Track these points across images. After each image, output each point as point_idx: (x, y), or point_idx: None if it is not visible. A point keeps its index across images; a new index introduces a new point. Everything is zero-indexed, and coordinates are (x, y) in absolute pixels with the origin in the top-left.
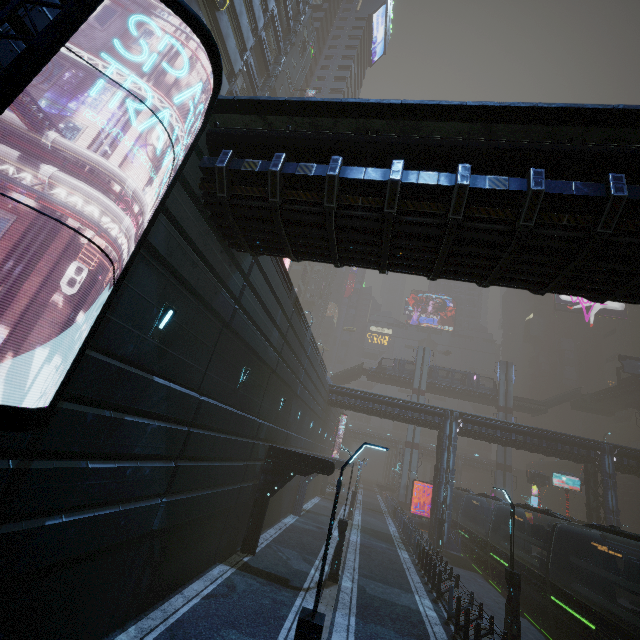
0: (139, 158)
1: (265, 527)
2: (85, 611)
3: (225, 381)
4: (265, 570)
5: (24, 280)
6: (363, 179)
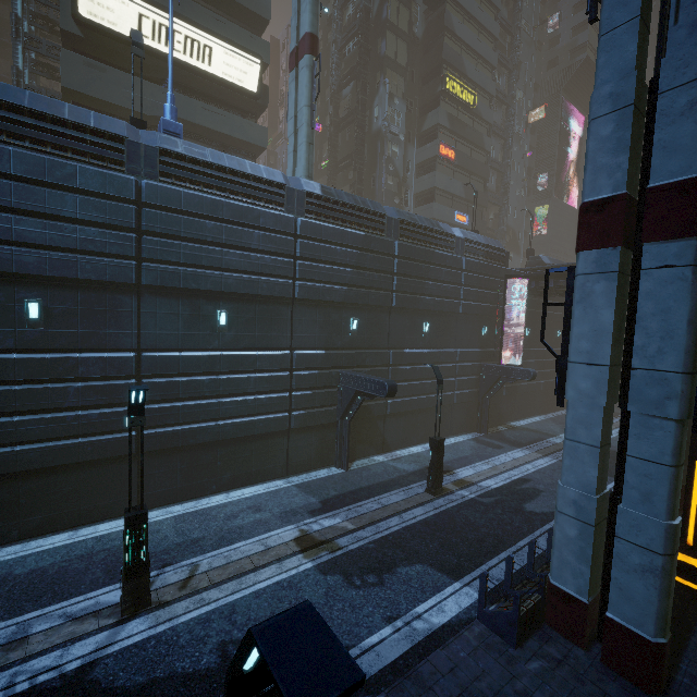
0: (514, 303)
1: None
2: (531, 406)
3: (551, 340)
4: None
5: (506, 341)
6: None
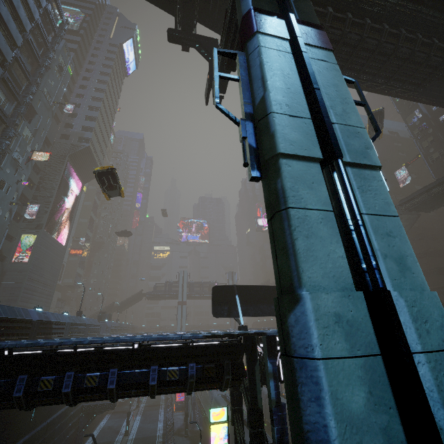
0: None
1: None
2: None
3: None
4: None
5: None
6: None
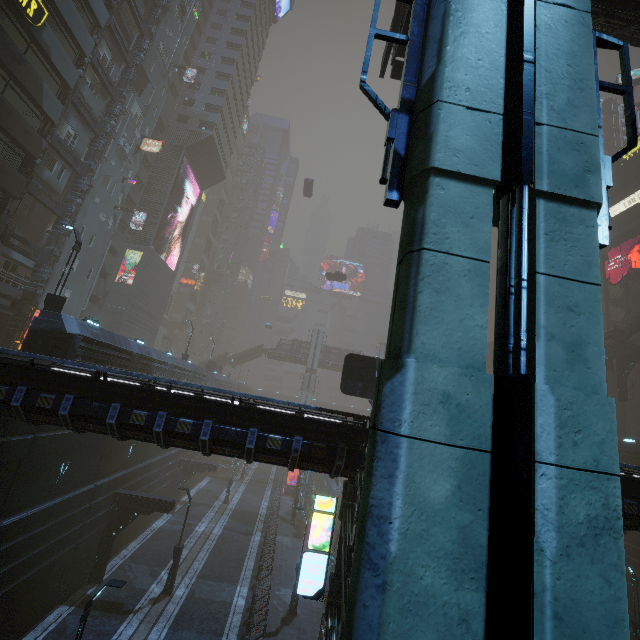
0: None
1: (126, 543)
2: None
3: (36, 489)
4: (105, 599)
5: None
6: (91, 415)
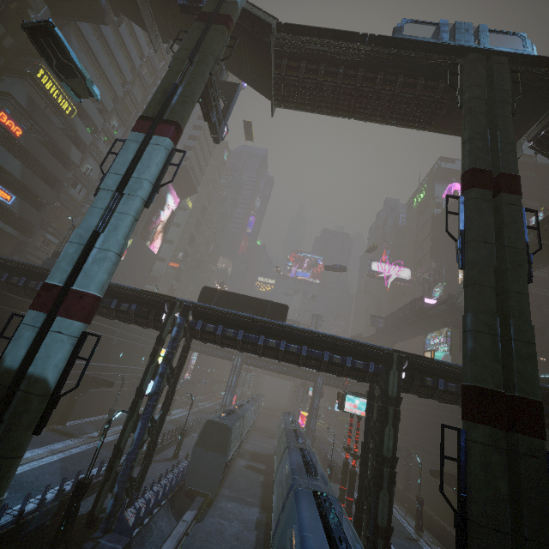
0: None
1: (88, 416)
2: None
3: None
4: (64, 431)
5: None
6: None
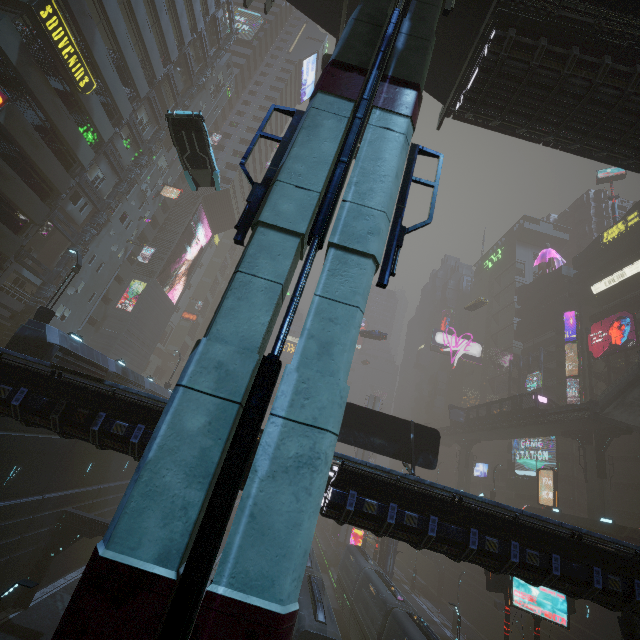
0: None
1: (66, 572)
2: None
3: None
4: (25, 626)
5: None
6: (39, 408)
